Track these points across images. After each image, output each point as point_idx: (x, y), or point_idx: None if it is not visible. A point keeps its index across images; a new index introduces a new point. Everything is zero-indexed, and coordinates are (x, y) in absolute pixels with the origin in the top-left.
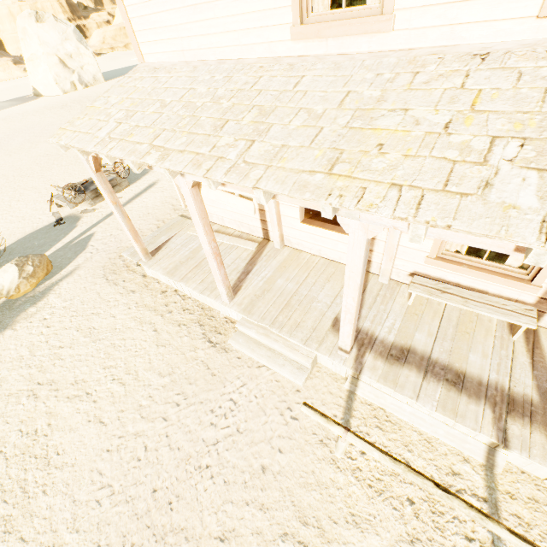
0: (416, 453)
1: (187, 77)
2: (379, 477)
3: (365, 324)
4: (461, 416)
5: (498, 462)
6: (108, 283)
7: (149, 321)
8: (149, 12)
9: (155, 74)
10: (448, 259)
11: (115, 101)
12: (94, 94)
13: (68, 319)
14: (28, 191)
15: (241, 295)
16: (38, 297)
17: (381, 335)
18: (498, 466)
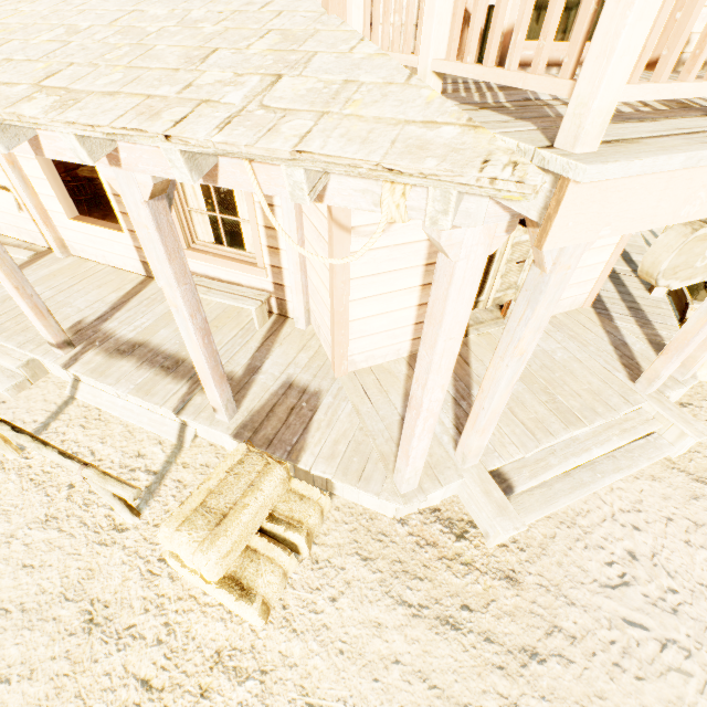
0: (110, 444)
1: None
2: (50, 470)
3: (111, 325)
4: (153, 395)
5: (187, 438)
6: None
7: None
8: None
9: None
10: (200, 249)
11: None
12: None
13: None
14: None
15: None
16: None
17: (122, 333)
18: (187, 442)
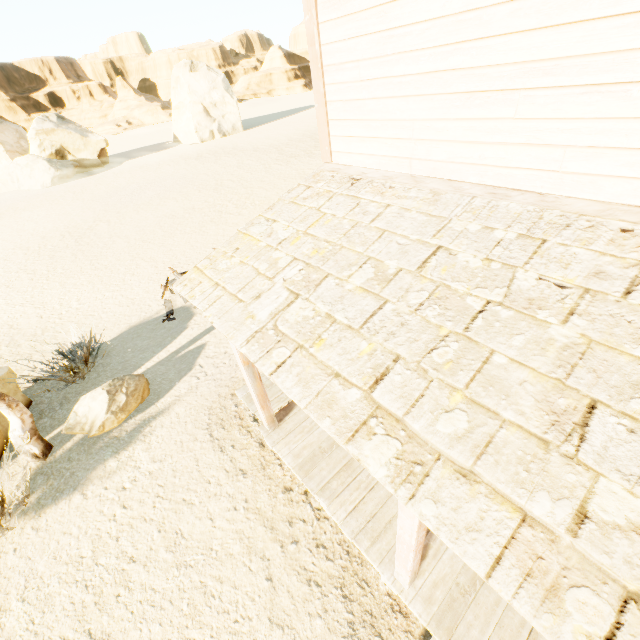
0: None
1: (423, 214)
2: None
3: None
4: None
5: None
6: (211, 443)
7: (261, 551)
8: (365, 95)
9: (353, 192)
10: None
11: (285, 234)
12: (230, 145)
13: (152, 500)
14: (145, 262)
15: (428, 573)
16: (123, 440)
17: None
18: None
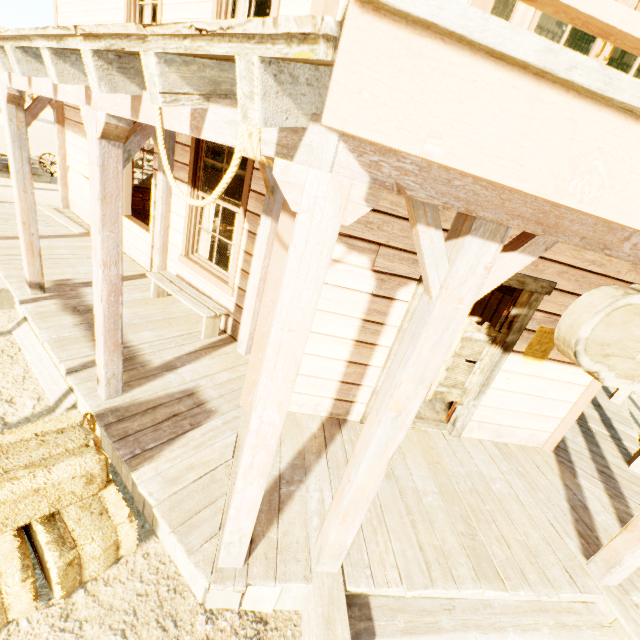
0: None
1: None
2: None
3: (89, 290)
4: (64, 349)
5: (64, 404)
6: None
7: None
8: (68, 11)
9: None
10: (194, 260)
11: None
12: None
13: None
14: None
15: (9, 241)
16: None
17: (91, 298)
18: (61, 407)
